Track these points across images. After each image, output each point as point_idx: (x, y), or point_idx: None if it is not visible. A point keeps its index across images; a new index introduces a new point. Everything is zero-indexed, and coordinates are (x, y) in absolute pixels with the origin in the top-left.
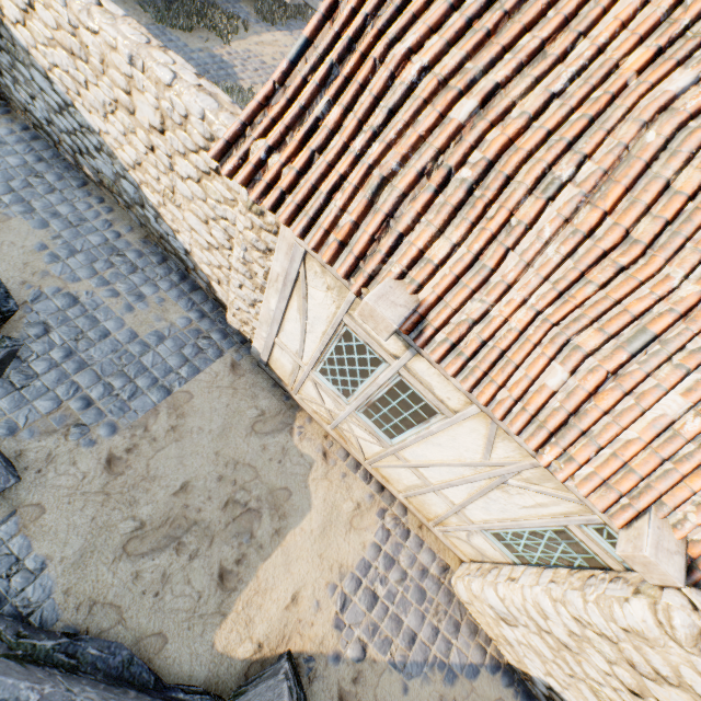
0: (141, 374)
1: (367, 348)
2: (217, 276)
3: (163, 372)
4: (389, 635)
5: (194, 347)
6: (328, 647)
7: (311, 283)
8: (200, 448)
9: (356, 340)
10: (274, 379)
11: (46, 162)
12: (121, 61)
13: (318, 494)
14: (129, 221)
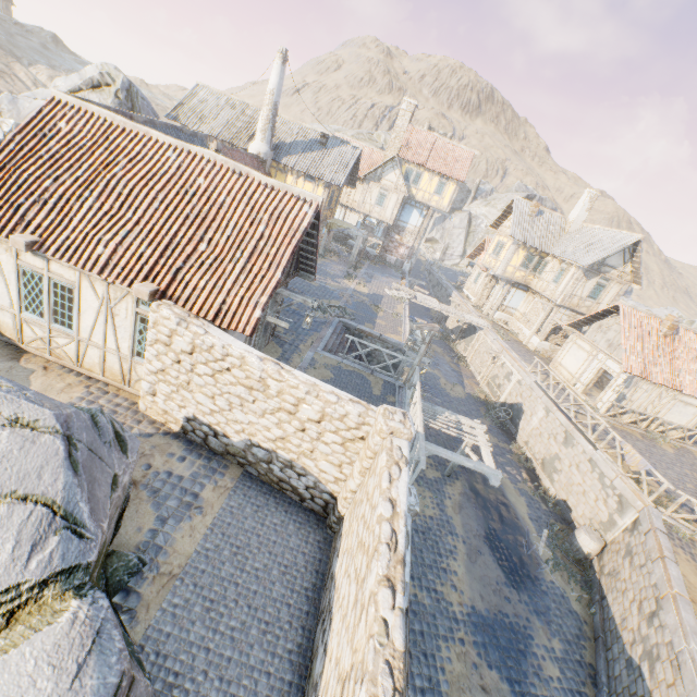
0: None
1: (35, 274)
2: None
3: None
4: None
5: None
6: None
7: None
8: None
9: (29, 272)
10: (7, 341)
11: None
12: None
13: (38, 382)
14: None
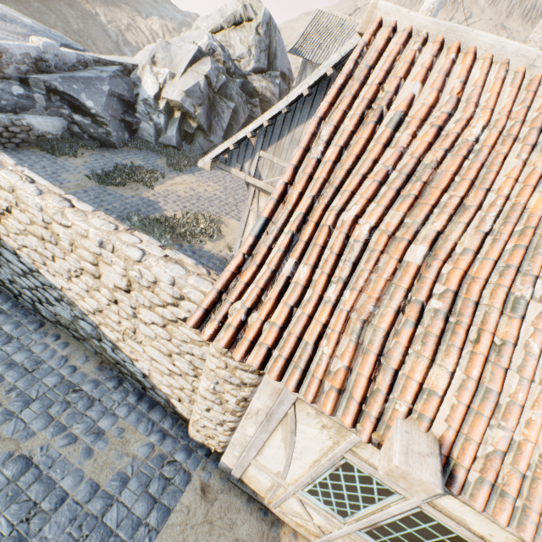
0: (105, 541)
1: (373, 479)
2: (177, 395)
3: (130, 530)
4: None
5: (160, 480)
6: None
7: (301, 420)
8: None
9: (359, 471)
10: (247, 493)
11: (5, 313)
12: (90, 244)
13: None
14: (84, 351)
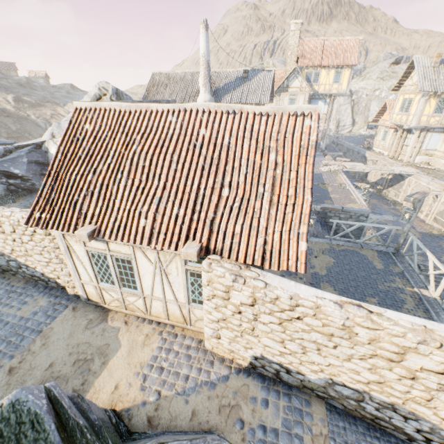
0: (26, 330)
1: (100, 254)
2: (56, 275)
3: (37, 325)
4: (173, 382)
5: (53, 310)
6: (138, 401)
7: (72, 244)
8: (59, 346)
9: (95, 254)
10: (95, 304)
11: None
12: None
13: (124, 339)
14: (18, 279)
